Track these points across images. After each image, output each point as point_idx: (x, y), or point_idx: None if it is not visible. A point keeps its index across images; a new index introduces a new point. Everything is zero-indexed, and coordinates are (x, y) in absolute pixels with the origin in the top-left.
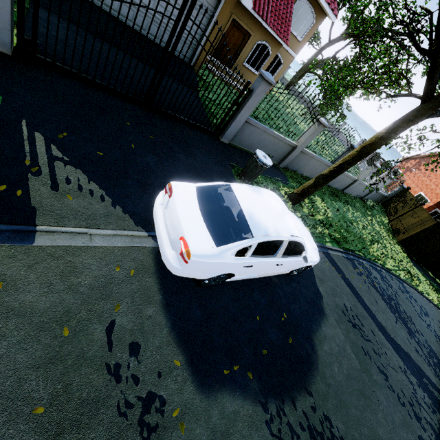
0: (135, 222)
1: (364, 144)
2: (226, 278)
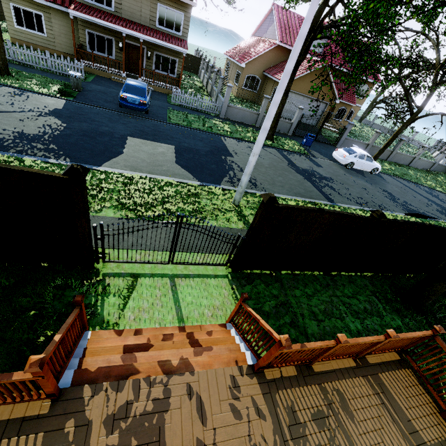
0: (328, 159)
1: (394, 133)
2: (352, 165)
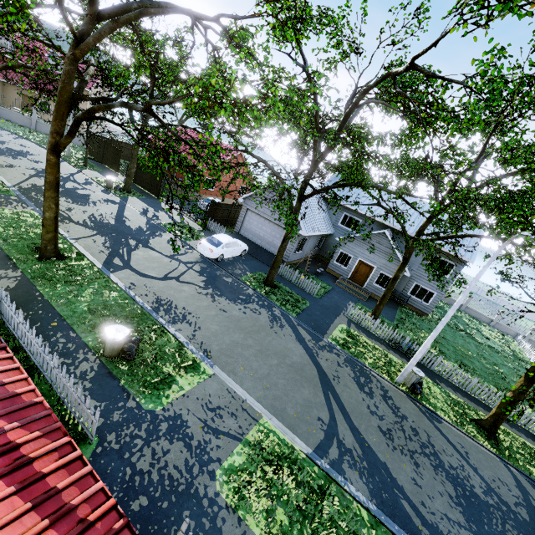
0: None
1: None
2: None
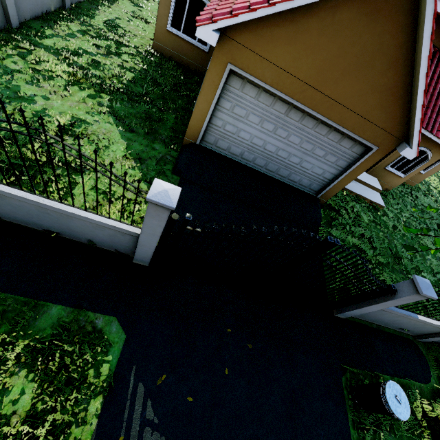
0: None
1: None
2: None
